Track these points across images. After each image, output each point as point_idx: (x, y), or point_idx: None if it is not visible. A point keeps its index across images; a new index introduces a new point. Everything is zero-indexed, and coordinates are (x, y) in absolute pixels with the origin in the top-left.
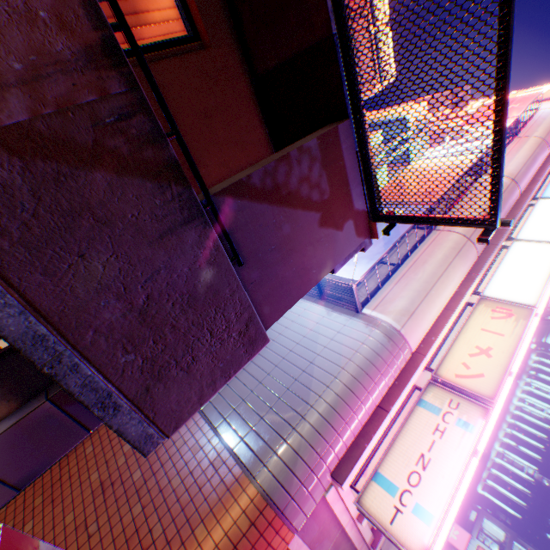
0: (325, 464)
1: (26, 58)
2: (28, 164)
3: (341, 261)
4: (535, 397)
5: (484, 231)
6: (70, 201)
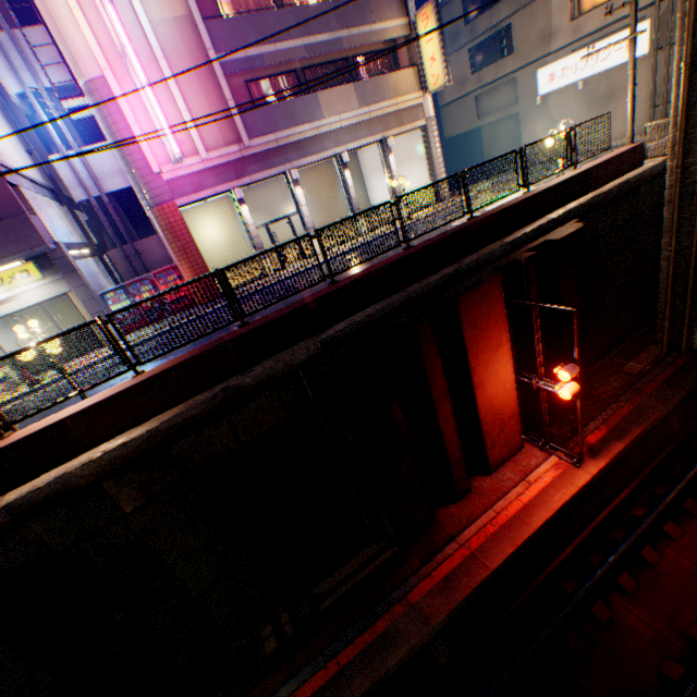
0: (148, 177)
1: None
2: None
3: (4, 178)
4: None
5: None
6: None
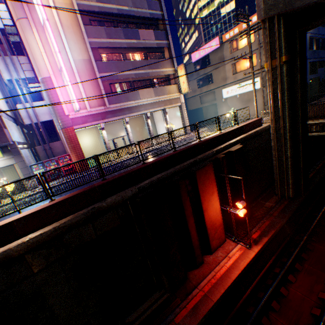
0: (62, 116)
1: None
2: None
3: None
4: None
5: None
6: None
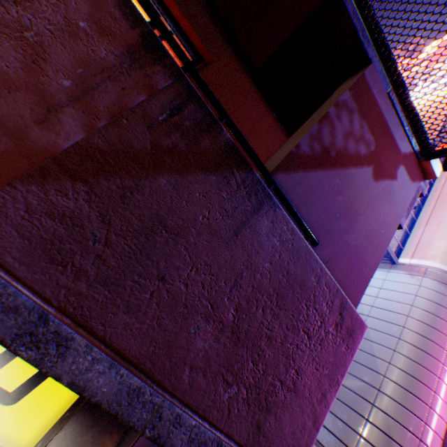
0: None
1: (73, 73)
2: (92, 186)
3: (404, 213)
4: None
5: None
6: (139, 217)
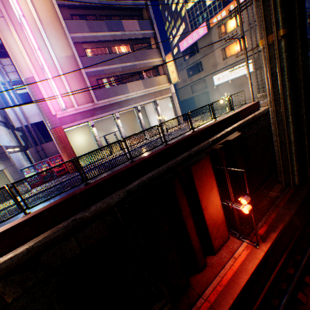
0: (50, 116)
1: None
2: None
3: None
4: None
5: None
6: None
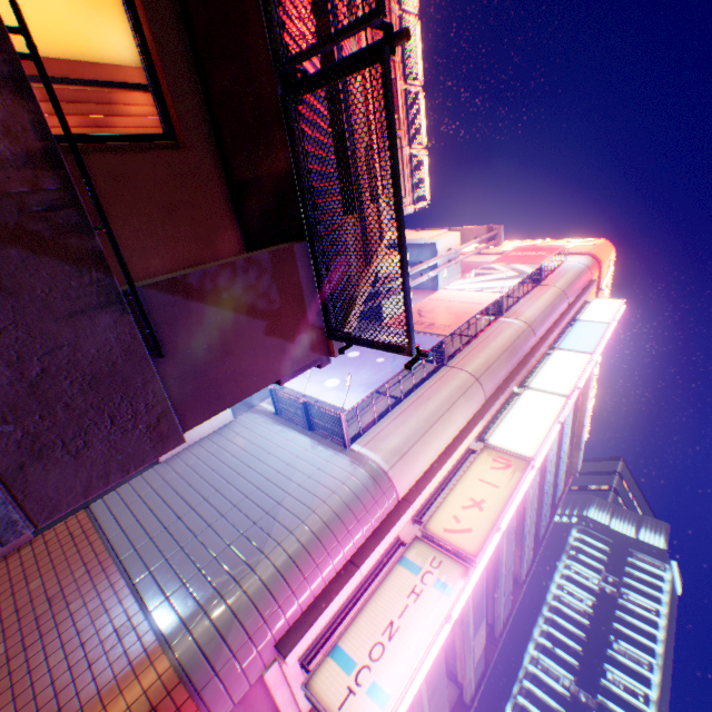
0: (269, 630)
1: None
2: None
3: (291, 374)
4: (575, 583)
5: (412, 360)
6: None
